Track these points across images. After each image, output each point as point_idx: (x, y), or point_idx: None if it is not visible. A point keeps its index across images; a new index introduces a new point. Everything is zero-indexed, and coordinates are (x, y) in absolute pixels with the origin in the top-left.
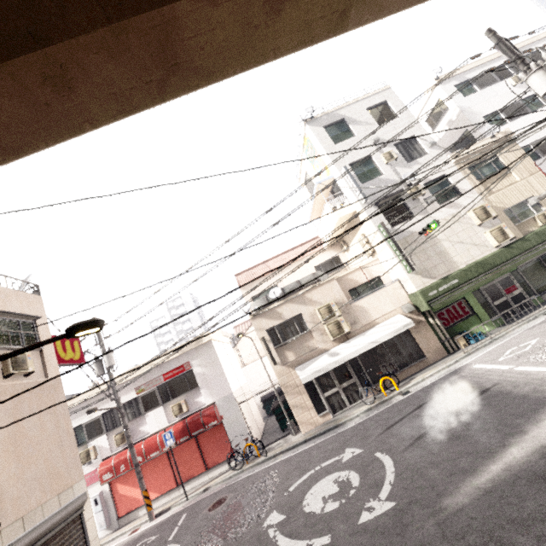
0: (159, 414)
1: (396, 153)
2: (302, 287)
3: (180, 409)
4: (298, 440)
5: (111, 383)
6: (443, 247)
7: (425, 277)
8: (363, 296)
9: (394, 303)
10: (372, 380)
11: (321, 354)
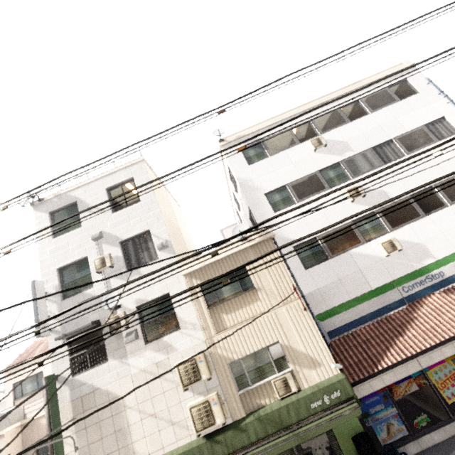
0: None
1: (118, 255)
2: None
3: None
4: None
5: None
6: (127, 421)
7: None
8: None
9: None
10: None
11: None
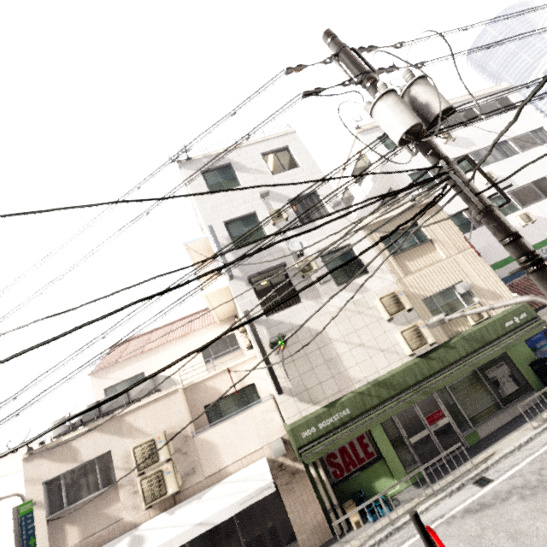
0: None
1: (289, 211)
2: (130, 400)
3: None
4: None
5: None
6: (335, 352)
7: (303, 401)
8: (227, 415)
9: (261, 436)
10: None
11: (124, 533)
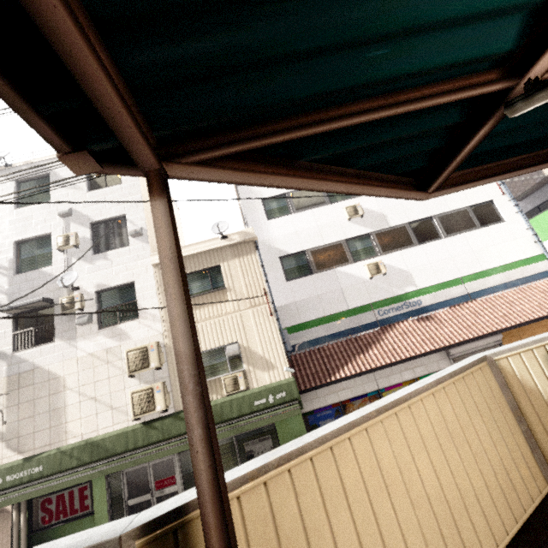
0: None
1: (86, 236)
2: None
3: None
4: None
5: None
6: (64, 402)
7: (10, 448)
8: None
9: None
10: None
11: None
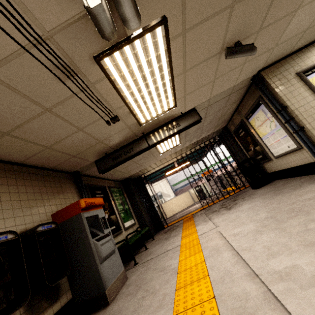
0: None
1: None
2: None
3: None
4: None
5: None
6: None
7: None
8: None
9: None
10: None
11: None
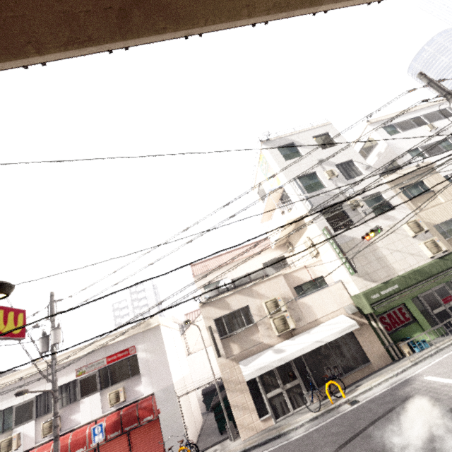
0: (95, 401)
1: (337, 171)
2: (251, 279)
3: (117, 398)
4: (236, 448)
5: (52, 362)
6: (382, 254)
7: (367, 280)
8: (308, 294)
9: (337, 303)
10: (316, 383)
11: (265, 349)
